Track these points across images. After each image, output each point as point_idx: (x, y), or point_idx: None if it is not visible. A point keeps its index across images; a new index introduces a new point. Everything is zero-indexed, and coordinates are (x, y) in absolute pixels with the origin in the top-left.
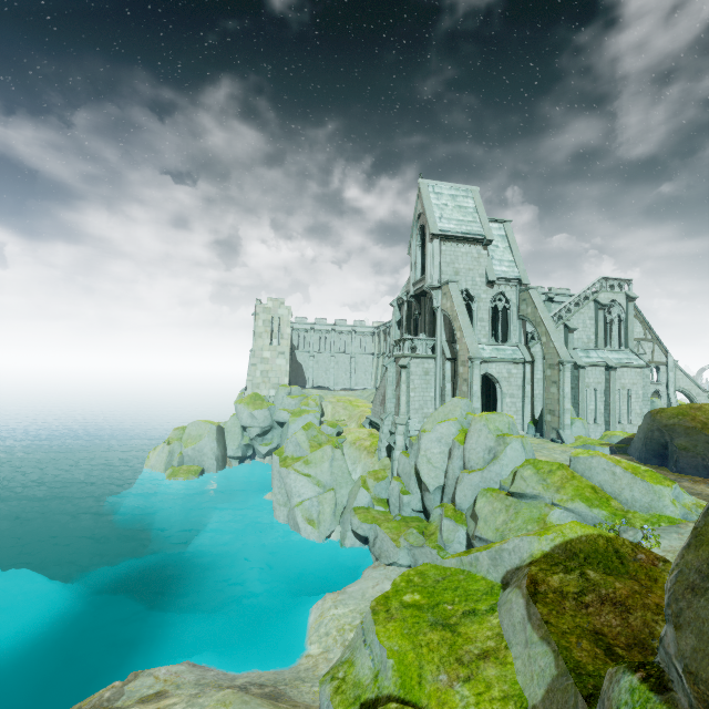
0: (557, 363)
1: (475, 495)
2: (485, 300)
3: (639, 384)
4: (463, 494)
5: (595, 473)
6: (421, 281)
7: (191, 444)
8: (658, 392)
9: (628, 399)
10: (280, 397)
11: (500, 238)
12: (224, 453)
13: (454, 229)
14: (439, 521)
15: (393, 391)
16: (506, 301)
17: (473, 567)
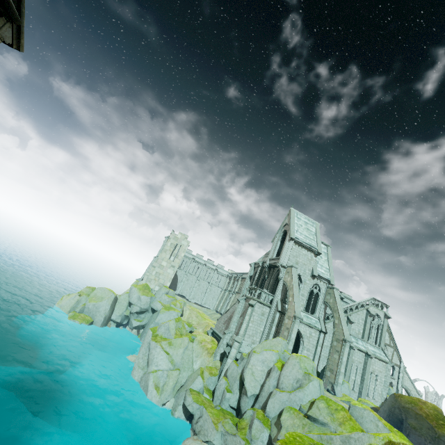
0: (342, 340)
1: (281, 409)
2: (308, 285)
3: (383, 373)
4: (273, 405)
5: (365, 421)
6: (275, 259)
7: (94, 301)
8: (392, 384)
9: (375, 381)
10: (161, 293)
11: (323, 253)
12: (110, 315)
13: (303, 240)
14: (249, 420)
15: (238, 318)
16: (319, 290)
17: (329, 443)
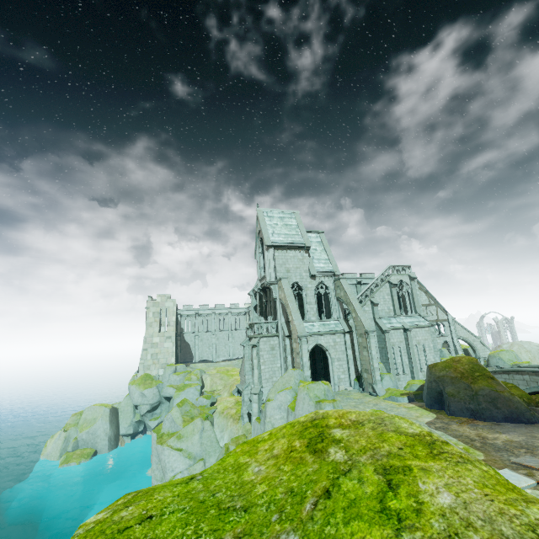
0: (364, 333)
1: None
2: (311, 289)
3: (429, 339)
4: None
5: None
6: (264, 278)
7: (85, 428)
8: (447, 342)
9: (424, 351)
10: (167, 375)
11: (317, 244)
12: (116, 432)
13: (283, 241)
14: None
15: (250, 365)
16: (326, 288)
17: None
